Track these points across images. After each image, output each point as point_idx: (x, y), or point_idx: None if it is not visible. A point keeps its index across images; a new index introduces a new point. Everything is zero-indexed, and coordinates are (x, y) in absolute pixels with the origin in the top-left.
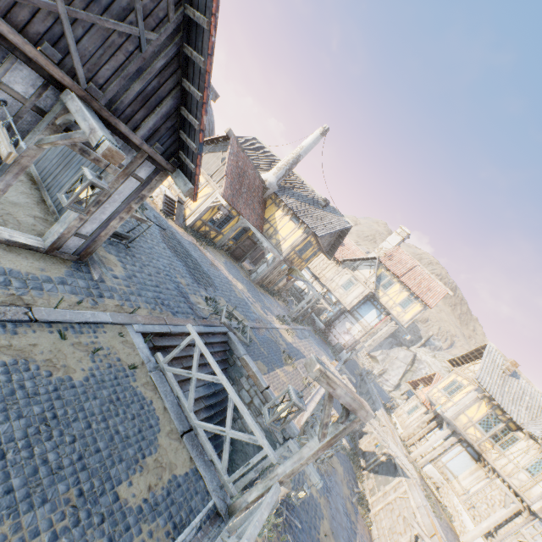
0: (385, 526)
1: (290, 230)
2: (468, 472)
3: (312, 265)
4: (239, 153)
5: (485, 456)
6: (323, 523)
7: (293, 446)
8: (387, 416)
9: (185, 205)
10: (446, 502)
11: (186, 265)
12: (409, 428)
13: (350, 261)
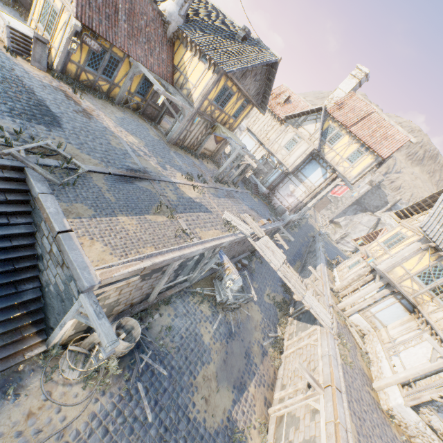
0: (291, 368)
1: (199, 74)
2: (399, 323)
3: (256, 130)
4: None
5: (420, 308)
6: (206, 368)
7: (84, 302)
8: (326, 270)
9: (50, 45)
10: (369, 348)
11: None
12: (343, 281)
13: (293, 117)
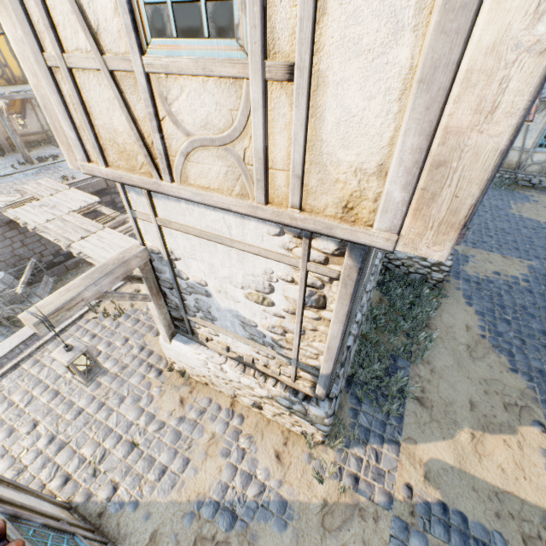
0: None
1: None
2: None
3: None
4: None
5: None
6: None
7: None
8: None
9: None
10: None
11: None
12: None
13: None
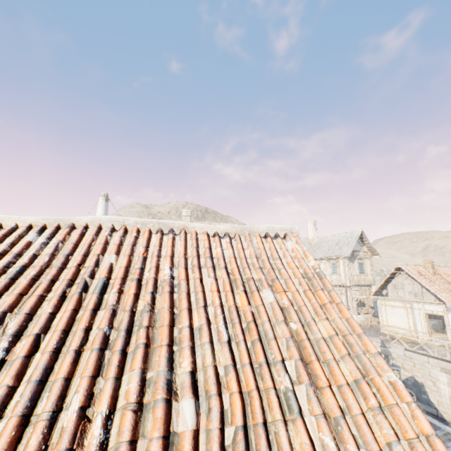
0: None
1: None
2: None
3: None
4: None
5: None
6: None
7: None
8: None
9: None
10: None
11: None
12: None
13: None
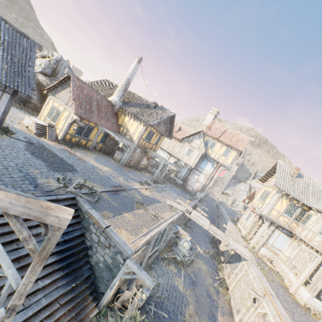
0: (238, 296)
1: (135, 127)
2: (287, 246)
3: (166, 147)
4: (82, 85)
5: (294, 232)
6: (188, 308)
7: (130, 263)
8: (233, 225)
9: (56, 127)
10: (278, 269)
11: (47, 161)
12: (246, 229)
13: (186, 138)
